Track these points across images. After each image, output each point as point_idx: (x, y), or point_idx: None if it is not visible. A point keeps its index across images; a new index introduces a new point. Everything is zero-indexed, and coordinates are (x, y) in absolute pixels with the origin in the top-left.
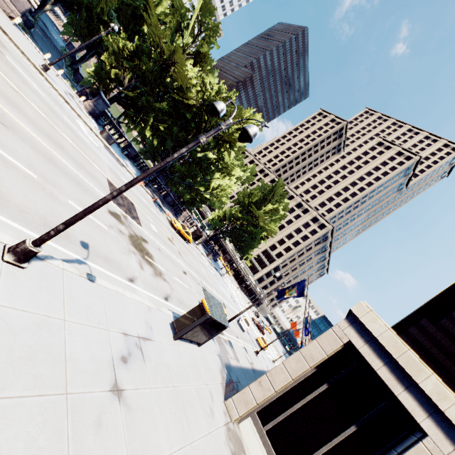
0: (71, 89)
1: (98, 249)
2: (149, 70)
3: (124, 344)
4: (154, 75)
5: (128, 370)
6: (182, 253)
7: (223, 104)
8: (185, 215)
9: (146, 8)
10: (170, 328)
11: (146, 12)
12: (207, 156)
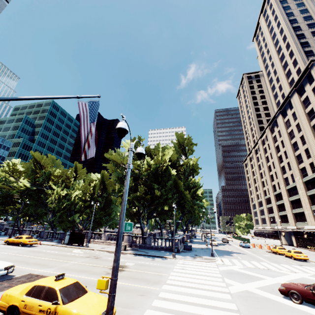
0: None
1: None
2: None
3: None
4: None
5: None
6: None
7: None
8: None
9: None
10: None
11: None
12: None
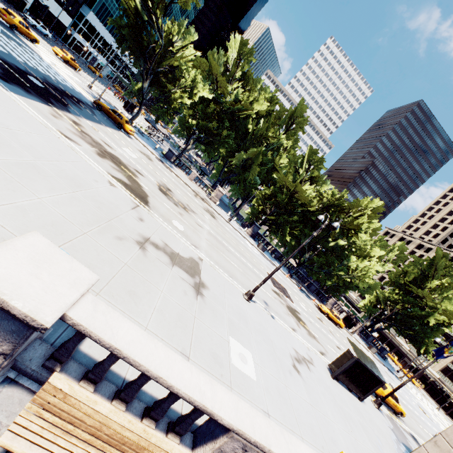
0: (239, 226)
1: (272, 307)
2: (282, 200)
3: (295, 354)
4: (285, 202)
5: (300, 366)
6: (333, 333)
7: (322, 216)
8: (331, 302)
9: (273, 166)
10: (327, 370)
11: (274, 167)
12: (338, 244)
